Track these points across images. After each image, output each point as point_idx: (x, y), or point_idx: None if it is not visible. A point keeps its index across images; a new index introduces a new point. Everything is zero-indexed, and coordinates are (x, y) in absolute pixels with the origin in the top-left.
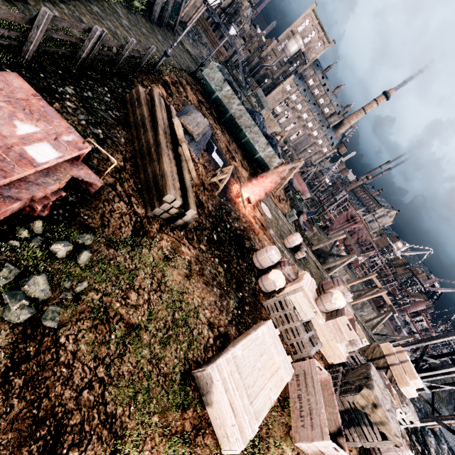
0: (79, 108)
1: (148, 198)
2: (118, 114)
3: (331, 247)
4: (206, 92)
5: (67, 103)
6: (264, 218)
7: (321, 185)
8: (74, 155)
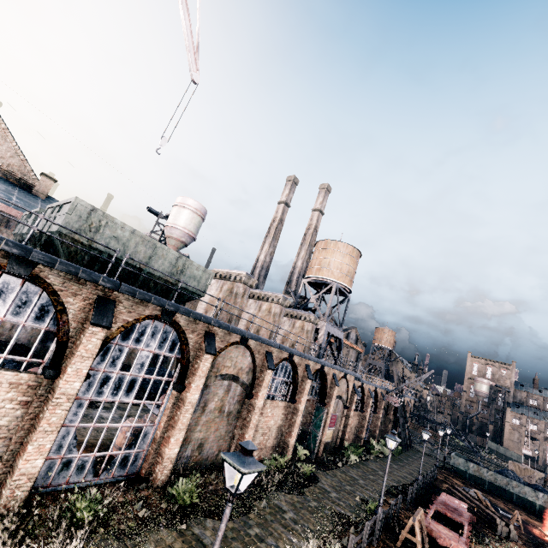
0: None
1: (490, 528)
2: None
3: None
4: (460, 474)
5: None
6: None
7: None
8: (467, 506)
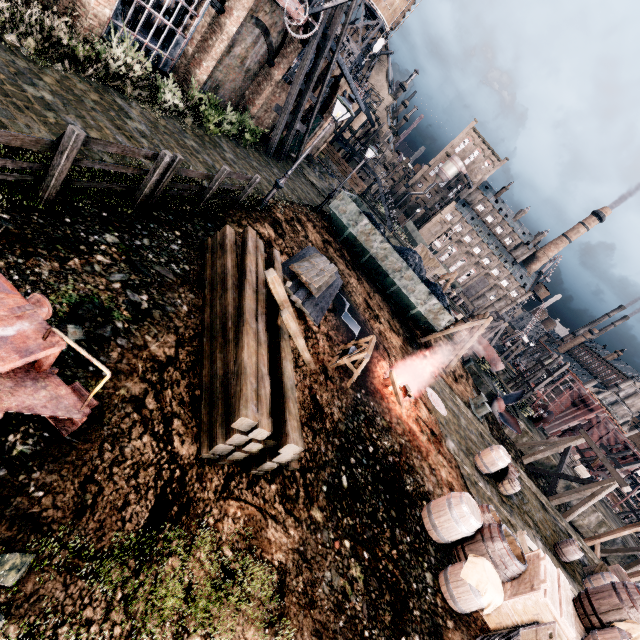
0: (117, 263)
1: (208, 418)
2: (187, 268)
3: (560, 460)
4: (335, 228)
5: (97, 257)
6: (435, 417)
7: (519, 347)
8: (4, 368)
